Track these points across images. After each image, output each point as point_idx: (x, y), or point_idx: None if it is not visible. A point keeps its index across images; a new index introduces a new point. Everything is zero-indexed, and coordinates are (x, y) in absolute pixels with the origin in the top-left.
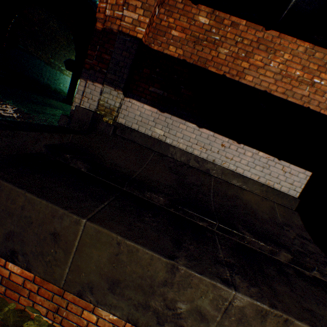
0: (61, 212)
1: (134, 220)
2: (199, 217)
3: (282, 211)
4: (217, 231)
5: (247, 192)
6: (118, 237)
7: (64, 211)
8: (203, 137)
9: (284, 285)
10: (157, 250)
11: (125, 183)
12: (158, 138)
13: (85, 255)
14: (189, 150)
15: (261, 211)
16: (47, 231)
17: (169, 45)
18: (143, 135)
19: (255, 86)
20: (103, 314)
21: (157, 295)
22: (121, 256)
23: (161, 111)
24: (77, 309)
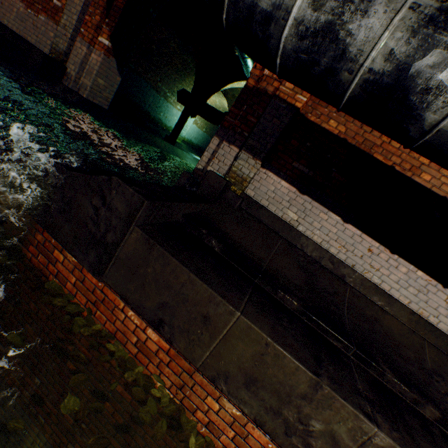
0: (218, 299)
1: (275, 323)
2: (333, 335)
3: (434, 355)
4: (352, 357)
5: (390, 317)
6: (268, 339)
7: (221, 299)
8: (346, 234)
9: (428, 443)
10: (302, 362)
11: (259, 275)
12: (289, 222)
13: (229, 344)
14: (324, 246)
15: (406, 347)
16: (200, 312)
17: (330, 118)
18: (273, 215)
19: (432, 188)
20: (226, 406)
21: (292, 405)
22: (265, 356)
23: (300, 192)
24: (202, 393)
